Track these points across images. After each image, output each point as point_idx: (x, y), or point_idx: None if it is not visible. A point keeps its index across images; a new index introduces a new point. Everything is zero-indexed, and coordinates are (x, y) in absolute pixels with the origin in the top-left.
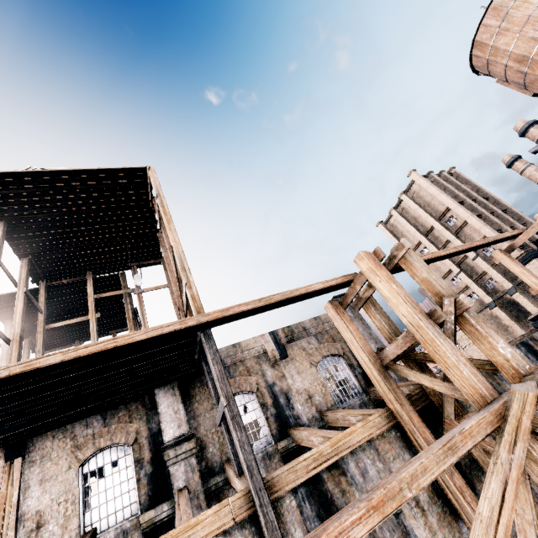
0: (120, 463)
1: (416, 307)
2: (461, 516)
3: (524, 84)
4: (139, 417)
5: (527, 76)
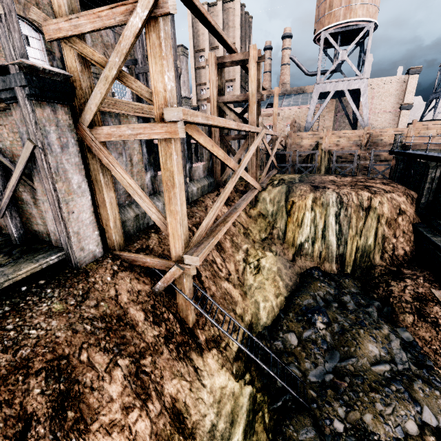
0: (31, 41)
1: (256, 88)
2: (213, 160)
3: (319, 19)
4: (47, 13)
5: (323, 18)
